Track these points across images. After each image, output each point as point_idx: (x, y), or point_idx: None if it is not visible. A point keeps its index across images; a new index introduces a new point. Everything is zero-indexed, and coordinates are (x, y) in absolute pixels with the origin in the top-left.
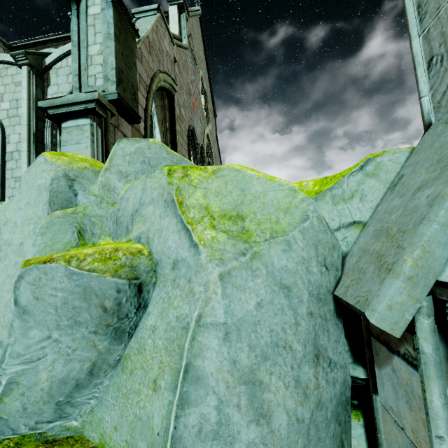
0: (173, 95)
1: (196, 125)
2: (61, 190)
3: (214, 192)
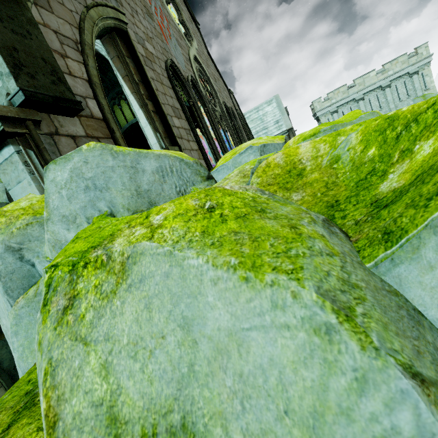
0: (126, 31)
1: (175, 54)
2: (12, 269)
3: (127, 343)
